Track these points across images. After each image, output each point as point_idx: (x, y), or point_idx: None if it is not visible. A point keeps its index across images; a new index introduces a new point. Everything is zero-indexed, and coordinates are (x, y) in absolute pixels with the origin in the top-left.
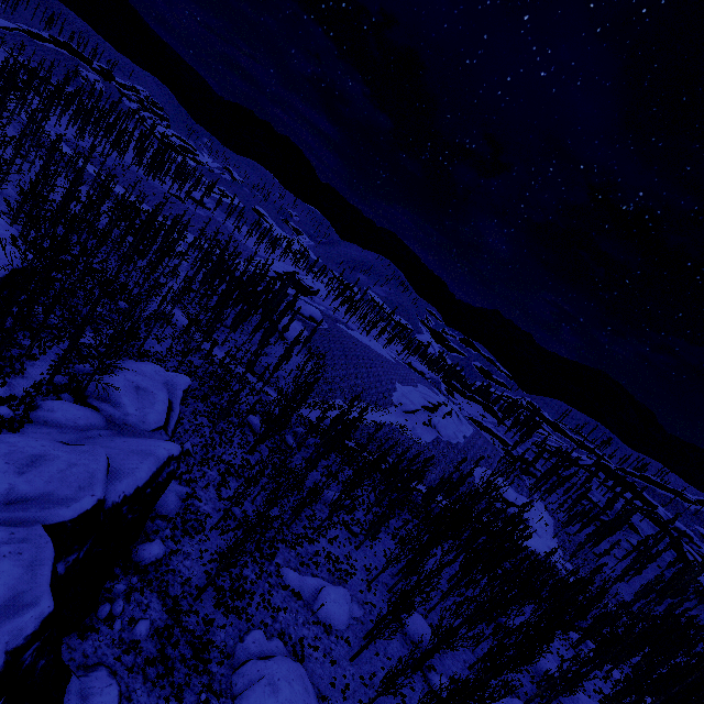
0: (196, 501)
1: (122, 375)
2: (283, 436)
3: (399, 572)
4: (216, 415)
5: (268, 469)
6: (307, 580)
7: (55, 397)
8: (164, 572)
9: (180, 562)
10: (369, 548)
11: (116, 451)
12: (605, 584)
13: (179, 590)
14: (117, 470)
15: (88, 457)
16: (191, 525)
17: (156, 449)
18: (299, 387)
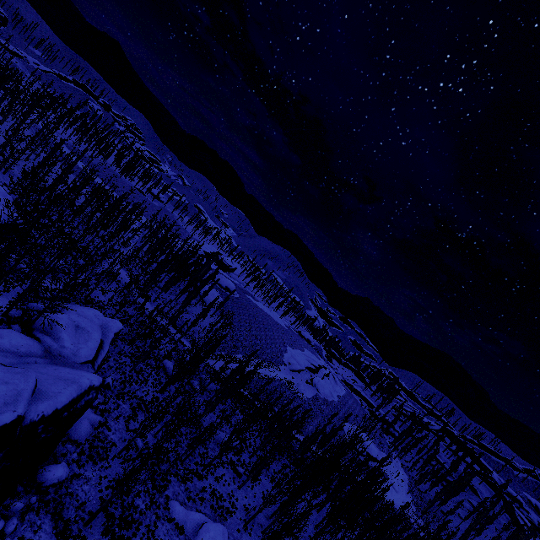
0: (106, 429)
1: (67, 315)
2: (190, 380)
3: (274, 514)
4: (138, 356)
5: (174, 407)
6: (191, 514)
7: (6, 327)
8: (63, 494)
9: (80, 486)
10: (250, 488)
11: (45, 376)
12: (449, 538)
13: (73, 513)
14: (42, 392)
15: (20, 377)
16: (97, 451)
17: (81, 378)
18: (209, 340)
